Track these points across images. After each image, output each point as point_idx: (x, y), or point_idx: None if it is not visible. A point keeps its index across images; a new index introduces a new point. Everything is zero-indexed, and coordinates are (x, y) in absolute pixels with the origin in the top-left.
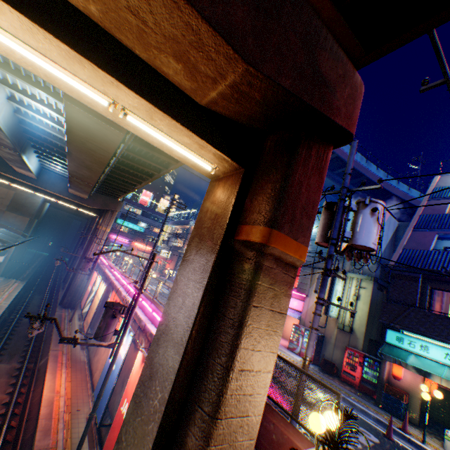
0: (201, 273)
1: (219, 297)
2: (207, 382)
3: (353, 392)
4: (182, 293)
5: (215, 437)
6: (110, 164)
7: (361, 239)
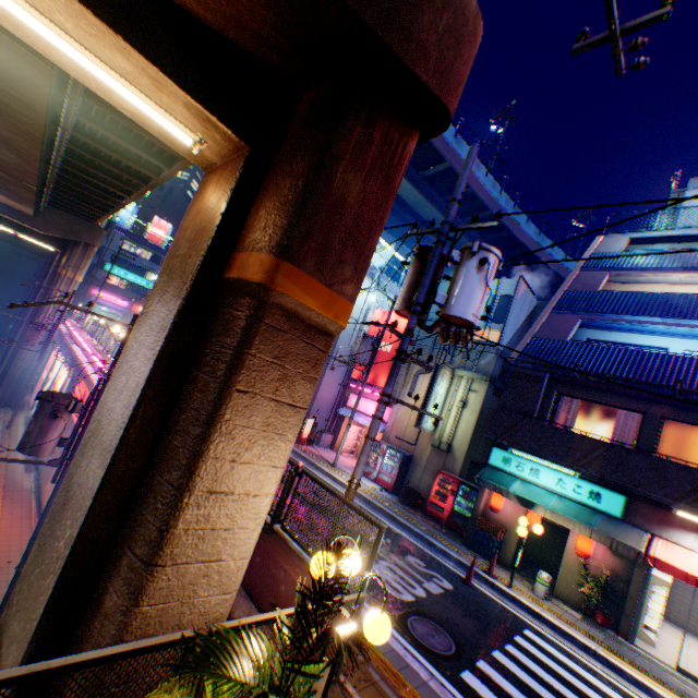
0: (158, 333)
1: (187, 376)
2: (147, 511)
3: (437, 529)
4: (129, 369)
5: (152, 593)
6: (57, 143)
7: (457, 307)
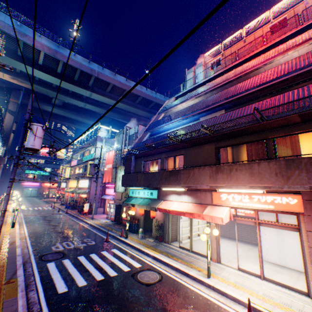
0: None
1: None
2: None
3: (119, 228)
4: None
5: None
6: None
7: (26, 144)
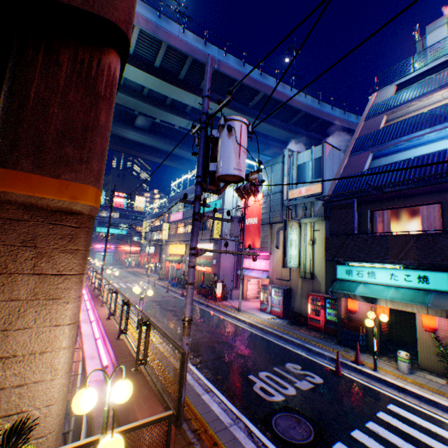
0: None
1: None
2: None
3: (316, 337)
4: None
5: None
6: None
7: (221, 168)
